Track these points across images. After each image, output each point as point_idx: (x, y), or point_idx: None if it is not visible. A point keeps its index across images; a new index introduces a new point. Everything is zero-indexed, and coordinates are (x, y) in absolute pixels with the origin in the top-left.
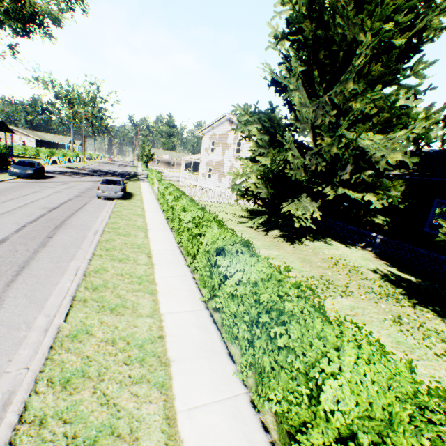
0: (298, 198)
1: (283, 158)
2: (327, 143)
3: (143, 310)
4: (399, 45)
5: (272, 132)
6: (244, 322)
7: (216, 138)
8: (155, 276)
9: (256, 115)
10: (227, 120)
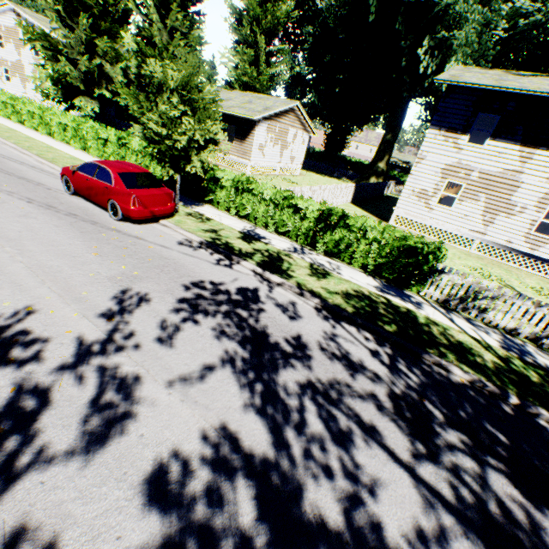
0: (85, 100)
1: (64, 71)
2: (87, 66)
3: (3, 126)
4: (115, 13)
5: (55, 50)
6: (43, 124)
7: (3, 30)
8: (0, 123)
9: (37, 36)
10: (12, 11)
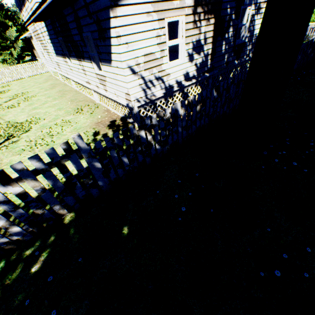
0: None
1: None
2: None
3: None
4: None
5: None
6: None
7: None
8: None
9: None
10: None
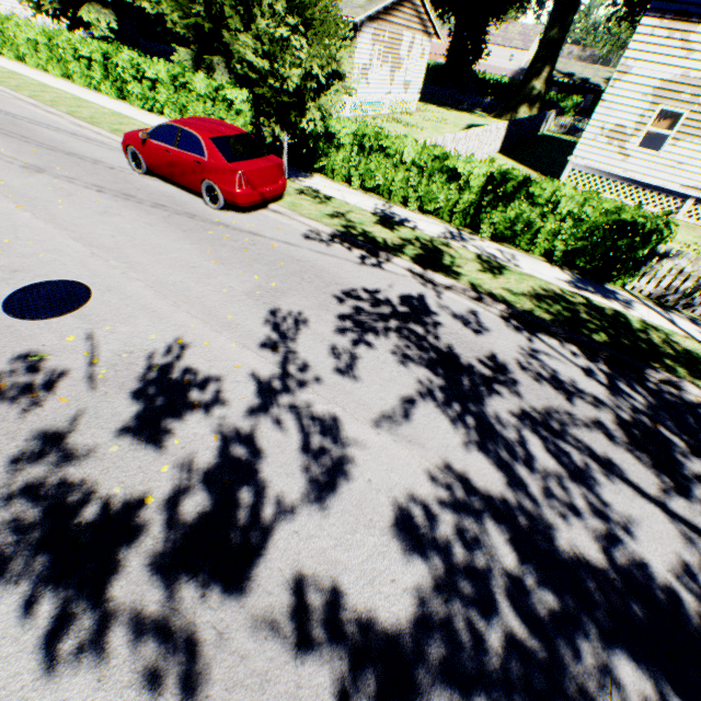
0: (94, 10)
1: None
2: None
3: None
4: None
5: None
6: (53, 59)
7: None
8: None
9: None
10: None
